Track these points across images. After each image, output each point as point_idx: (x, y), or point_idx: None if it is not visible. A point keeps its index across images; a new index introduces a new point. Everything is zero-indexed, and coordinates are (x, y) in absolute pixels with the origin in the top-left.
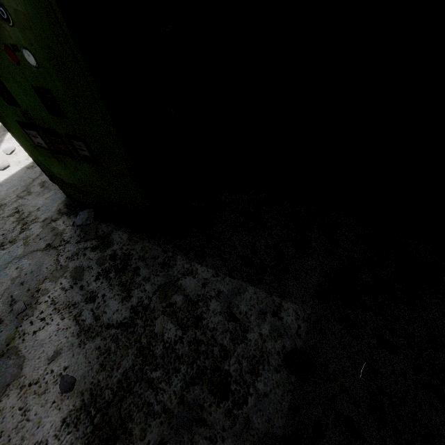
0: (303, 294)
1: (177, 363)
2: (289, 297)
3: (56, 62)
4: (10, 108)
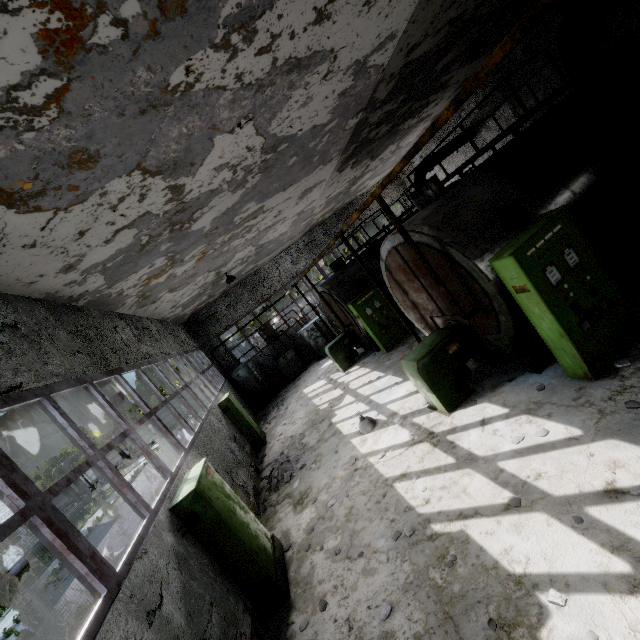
0: None
1: None
2: None
3: (595, 271)
4: (577, 317)
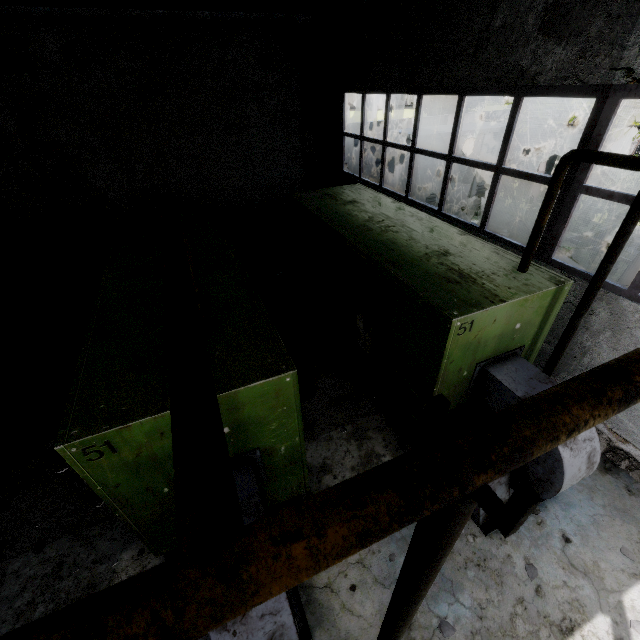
0: (1, 568)
1: (56, 591)
2: (5, 572)
3: None
4: None
